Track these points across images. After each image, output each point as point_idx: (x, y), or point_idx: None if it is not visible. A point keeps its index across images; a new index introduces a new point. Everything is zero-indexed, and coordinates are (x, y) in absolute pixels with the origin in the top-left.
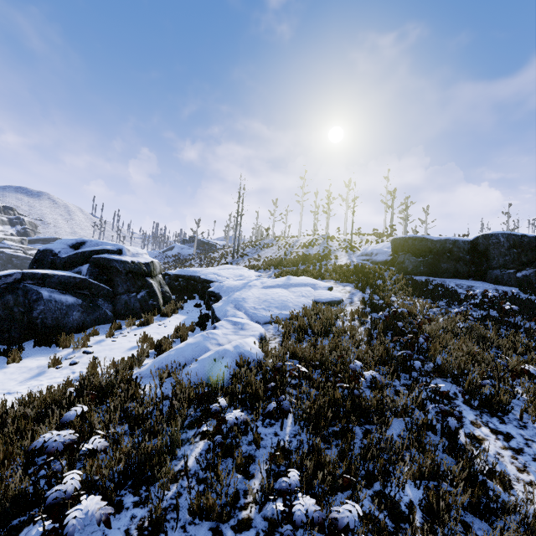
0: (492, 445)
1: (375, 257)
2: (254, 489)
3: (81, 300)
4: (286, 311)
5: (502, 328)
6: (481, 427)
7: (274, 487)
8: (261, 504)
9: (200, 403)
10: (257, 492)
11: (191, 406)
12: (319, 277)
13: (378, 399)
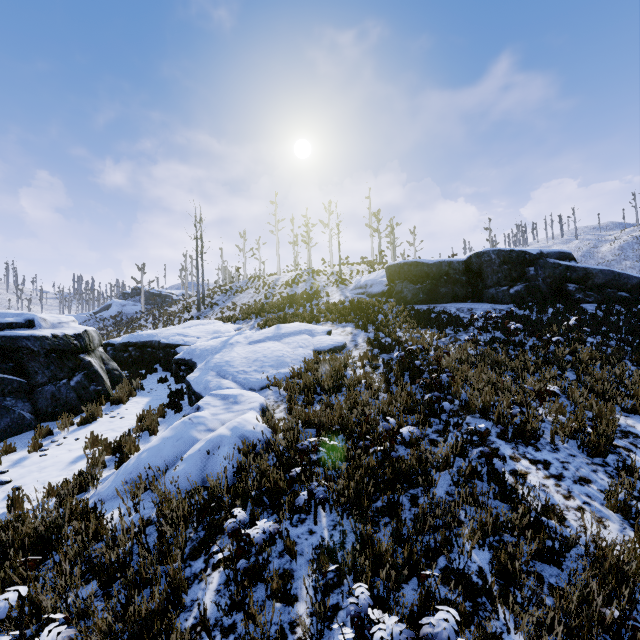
0: (536, 478)
1: (371, 289)
2: (302, 616)
3: None
4: (285, 368)
5: (509, 349)
6: (520, 460)
7: (326, 605)
8: (318, 635)
9: (201, 518)
10: (312, 624)
11: (188, 525)
12: (313, 320)
13: (416, 456)
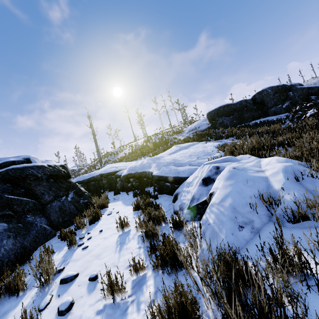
0: None
1: (200, 128)
2: None
3: (4, 223)
4: (214, 154)
5: None
6: None
7: None
8: None
9: None
10: None
11: None
12: None
13: None
